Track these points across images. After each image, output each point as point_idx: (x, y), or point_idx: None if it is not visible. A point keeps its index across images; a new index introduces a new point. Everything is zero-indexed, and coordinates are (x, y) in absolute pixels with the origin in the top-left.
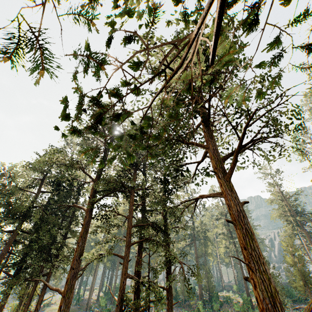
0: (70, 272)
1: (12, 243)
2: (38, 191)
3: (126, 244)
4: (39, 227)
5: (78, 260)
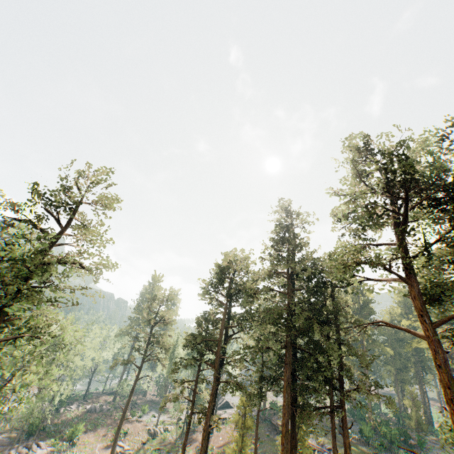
0: None
1: (290, 363)
2: (288, 291)
3: None
4: (317, 344)
5: None
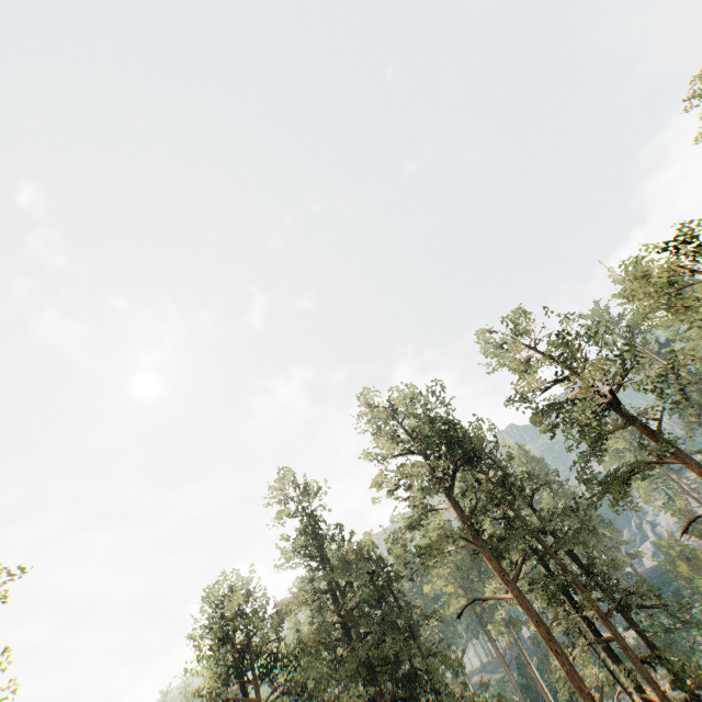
0: (585, 696)
1: None
2: (351, 613)
3: (602, 619)
4: (418, 674)
5: (577, 675)
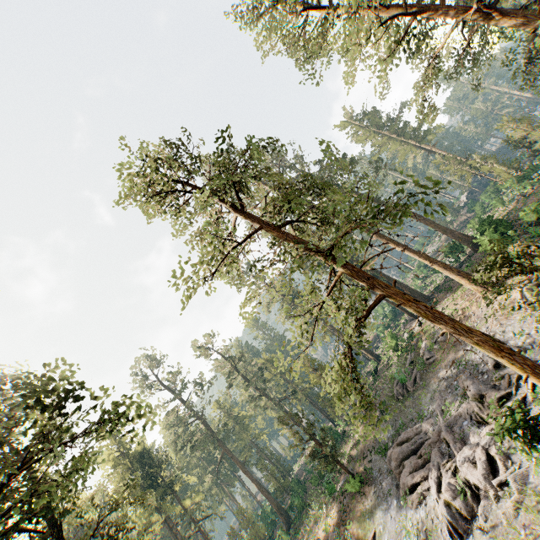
0: None
1: None
2: None
3: None
4: None
5: None
